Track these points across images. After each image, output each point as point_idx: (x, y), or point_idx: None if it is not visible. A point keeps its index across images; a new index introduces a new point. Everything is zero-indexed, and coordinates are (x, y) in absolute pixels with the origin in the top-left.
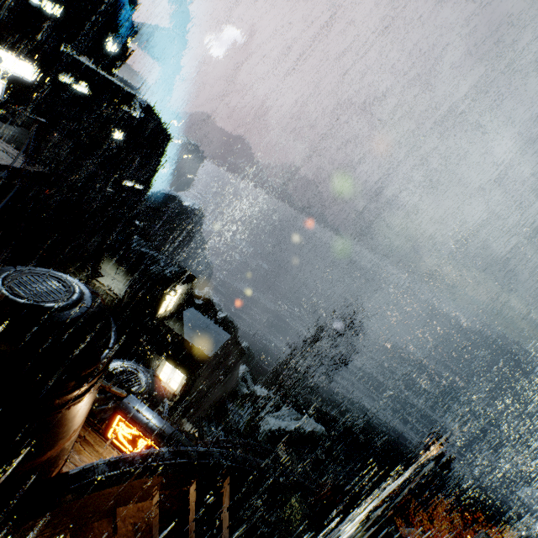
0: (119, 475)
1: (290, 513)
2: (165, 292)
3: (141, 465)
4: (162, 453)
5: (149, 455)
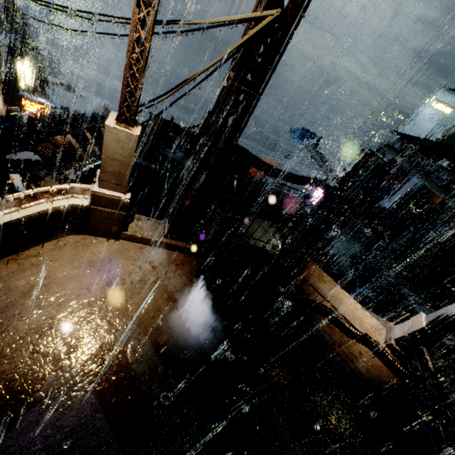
0: (39, 116)
1: None
2: (12, 61)
3: (49, 114)
4: (58, 111)
5: (51, 111)
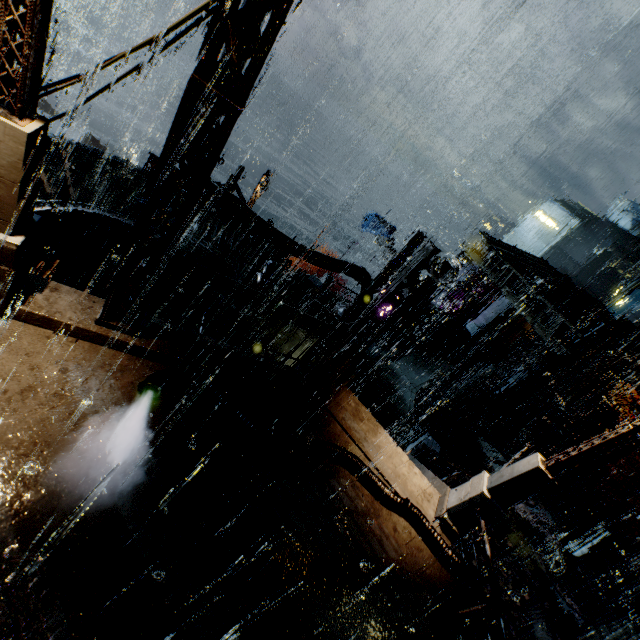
0: None
1: (122, 172)
2: None
3: None
4: None
5: None
